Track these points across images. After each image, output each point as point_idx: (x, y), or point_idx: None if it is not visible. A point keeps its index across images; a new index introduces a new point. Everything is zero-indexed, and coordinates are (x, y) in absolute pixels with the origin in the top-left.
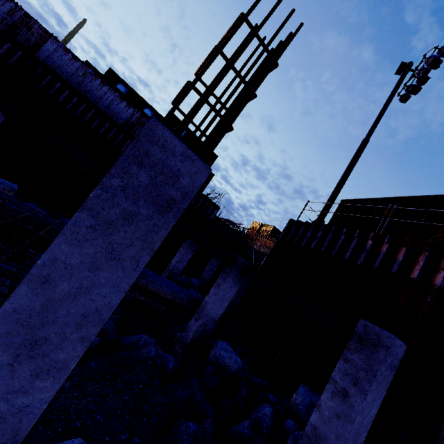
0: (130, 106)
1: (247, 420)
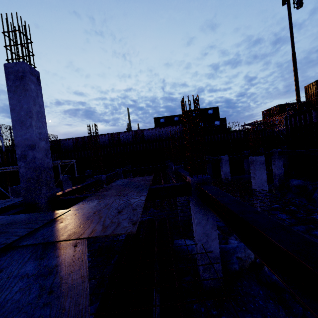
0: (176, 126)
1: (315, 192)
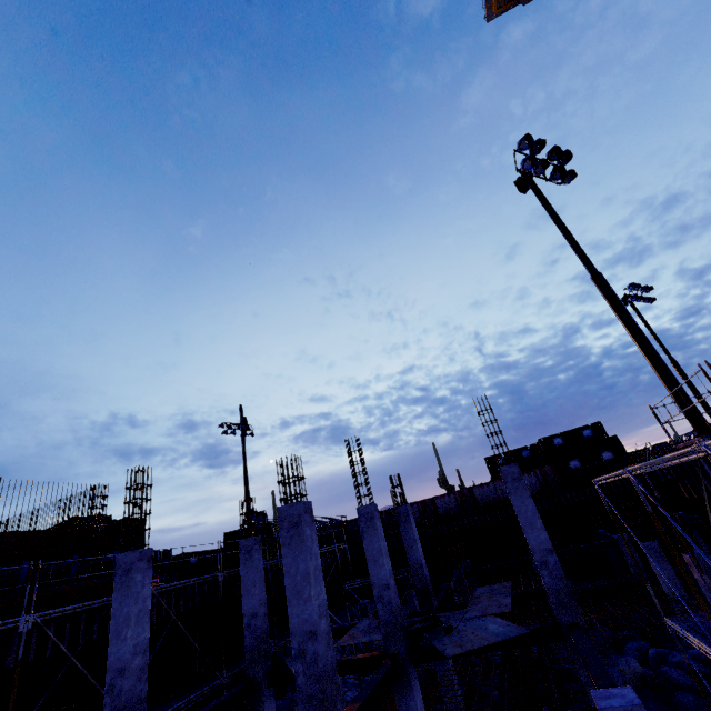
0: (529, 472)
1: None
